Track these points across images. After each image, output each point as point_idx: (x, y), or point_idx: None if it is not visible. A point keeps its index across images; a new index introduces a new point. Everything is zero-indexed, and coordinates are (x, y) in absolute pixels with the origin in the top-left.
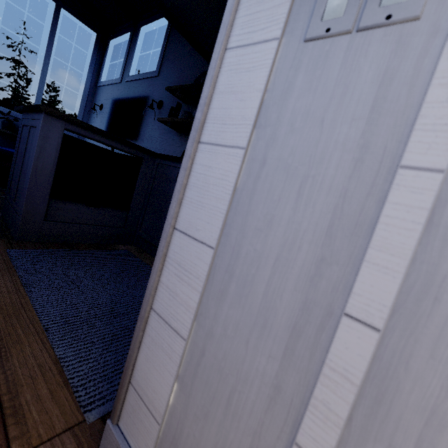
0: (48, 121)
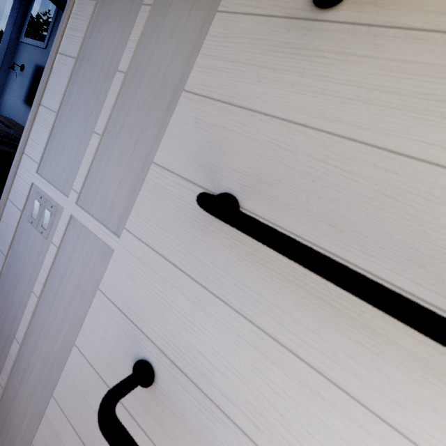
0: None
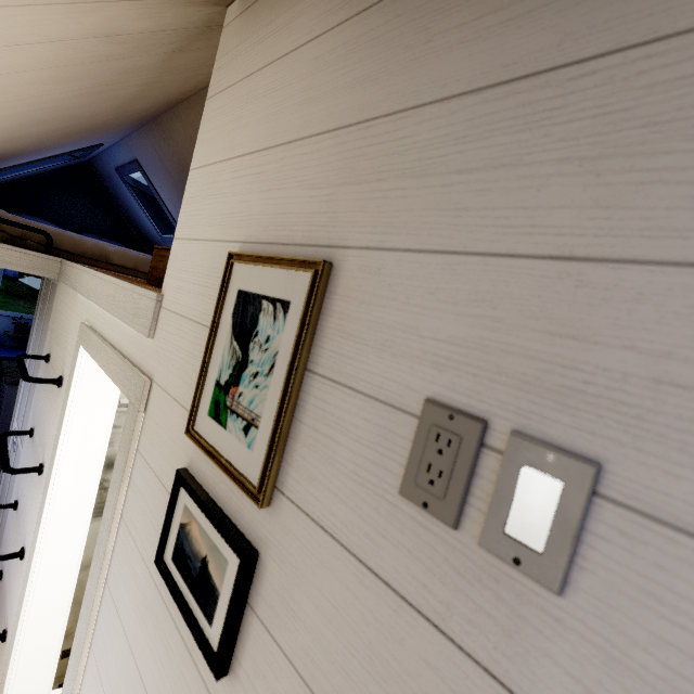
0: (11, 388)
